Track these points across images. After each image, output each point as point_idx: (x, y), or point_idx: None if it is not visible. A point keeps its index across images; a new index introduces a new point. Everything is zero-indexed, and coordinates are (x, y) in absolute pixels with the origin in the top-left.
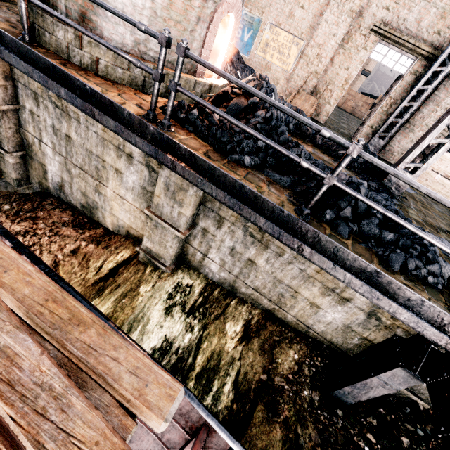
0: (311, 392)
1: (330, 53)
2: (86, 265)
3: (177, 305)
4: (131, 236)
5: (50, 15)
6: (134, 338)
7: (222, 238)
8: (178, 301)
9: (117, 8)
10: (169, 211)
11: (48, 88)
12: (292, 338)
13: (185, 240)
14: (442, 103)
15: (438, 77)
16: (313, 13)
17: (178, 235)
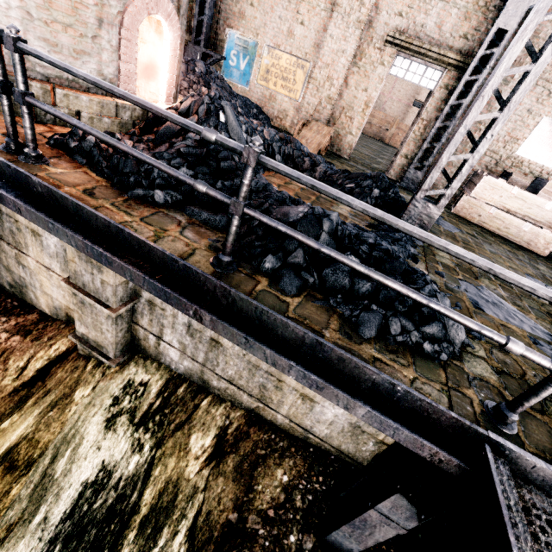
0: (301, 536)
1: (342, 74)
2: (3, 366)
3: (124, 414)
4: (72, 320)
5: None
6: (60, 469)
7: (173, 311)
8: (125, 407)
9: None
10: (90, 281)
11: None
12: (284, 450)
13: (131, 320)
14: (485, 120)
15: (472, 88)
16: (315, 29)
17: (107, 312)
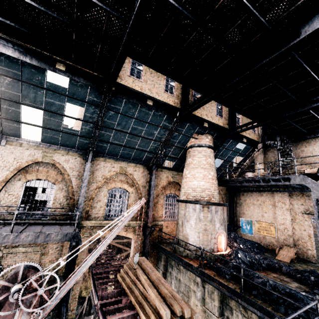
0: None
1: (290, 226)
2: None
3: None
4: None
5: (179, 246)
6: None
7: None
8: None
9: (192, 241)
10: (211, 305)
11: (178, 262)
12: None
13: None
14: None
15: None
16: (271, 213)
17: (215, 318)
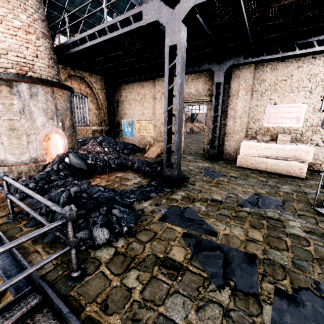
0: None
1: None
2: None
3: None
4: None
5: None
6: None
7: None
8: None
9: None
10: None
11: None
12: None
13: None
14: (236, 116)
15: (218, 107)
16: (151, 109)
17: None
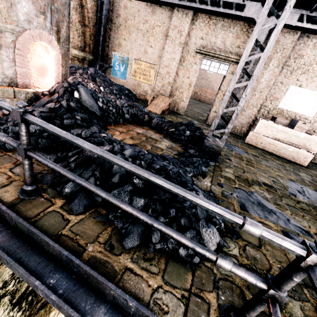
0: None
1: (174, 70)
2: None
3: (7, 295)
4: None
5: None
6: None
7: None
8: (9, 290)
9: None
10: None
11: None
12: None
13: None
14: (257, 89)
15: None
16: (158, 49)
17: None
